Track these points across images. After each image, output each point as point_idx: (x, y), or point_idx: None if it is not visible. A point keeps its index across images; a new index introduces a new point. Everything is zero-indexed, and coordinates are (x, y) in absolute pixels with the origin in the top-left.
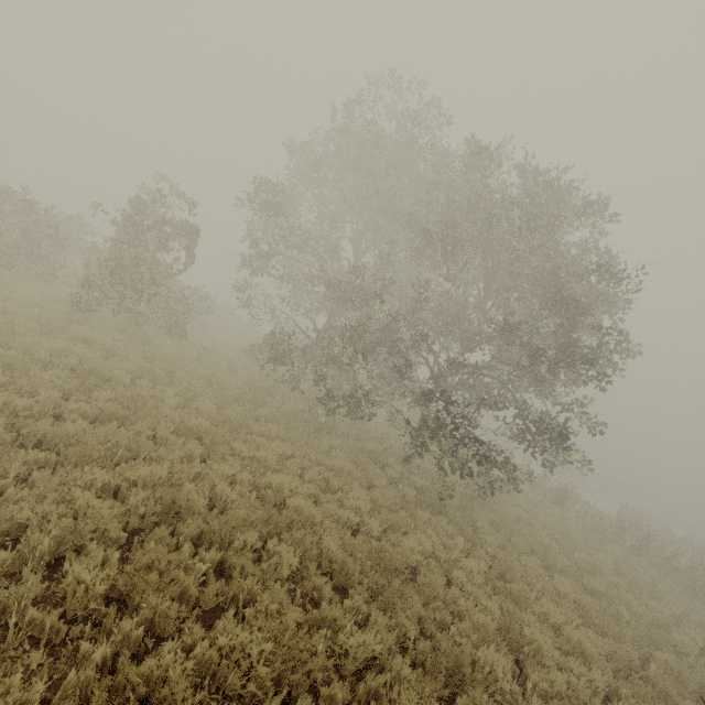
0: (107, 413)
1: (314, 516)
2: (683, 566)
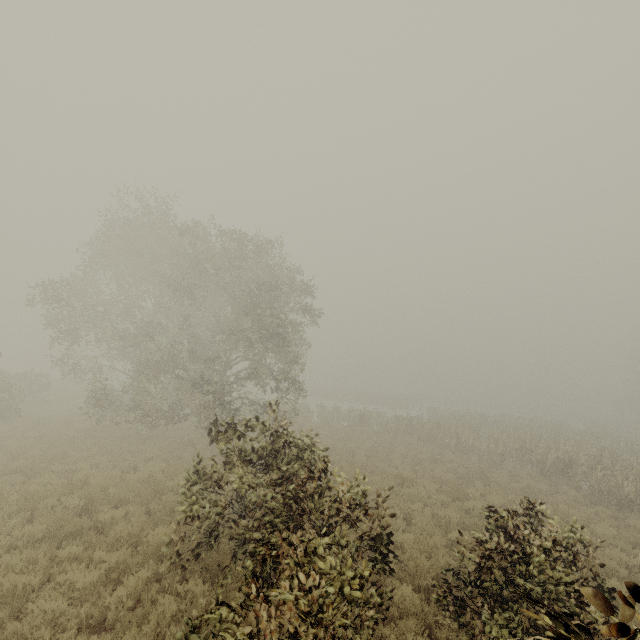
0: None
1: (108, 482)
2: (428, 429)
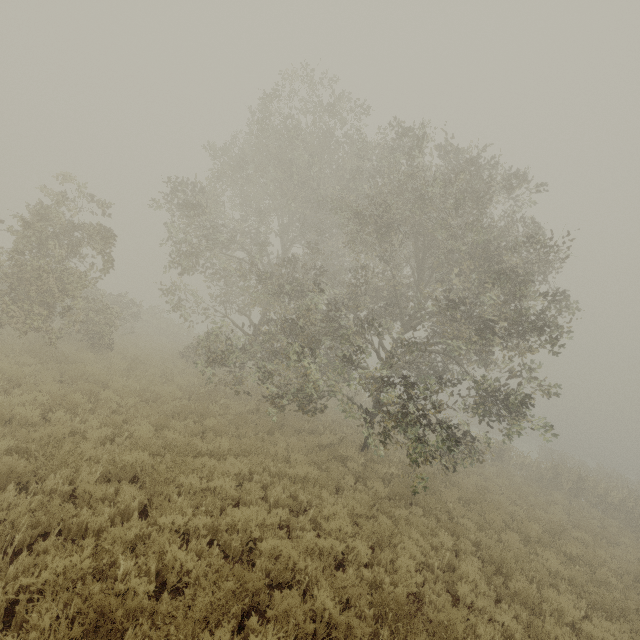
0: (1, 474)
1: (294, 560)
2: (617, 501)
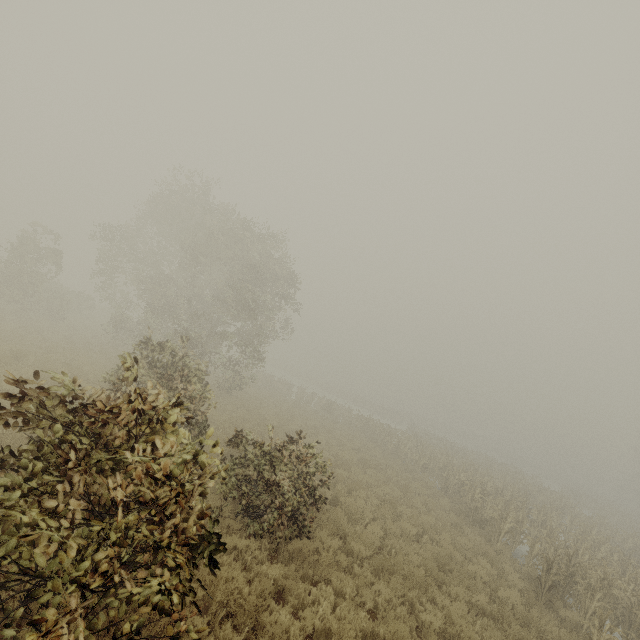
0: None
1: (93, 371)
2: (379, 431)
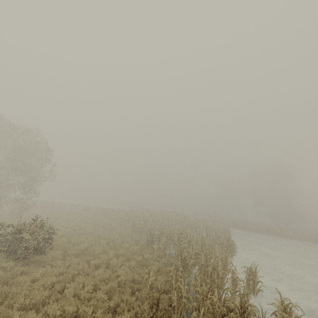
0: None
1: None
2: (110, 212)
